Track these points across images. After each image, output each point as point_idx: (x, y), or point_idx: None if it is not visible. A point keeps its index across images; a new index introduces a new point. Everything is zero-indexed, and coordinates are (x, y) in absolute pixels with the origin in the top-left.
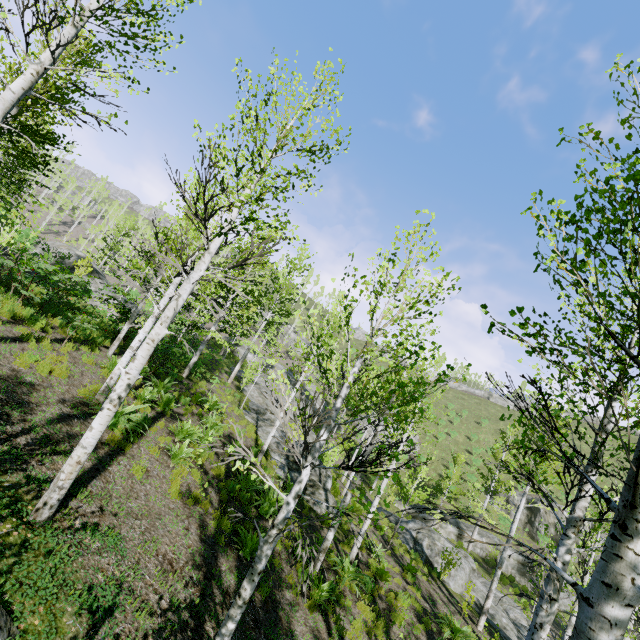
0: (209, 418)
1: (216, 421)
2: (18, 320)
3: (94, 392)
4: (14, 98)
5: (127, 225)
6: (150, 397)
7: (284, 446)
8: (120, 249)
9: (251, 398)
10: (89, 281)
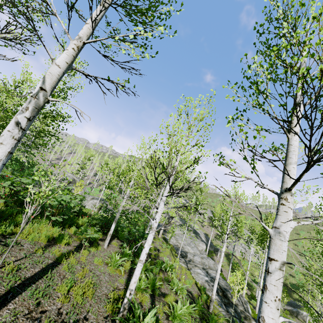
0: (174, 282)
1: (178, 282)
2: (51, 240)
3: (112, 299)
4: (59, 72)
5: (88, 155)
6: (144, 285)
7: (211, 283)
8: (86, 167)
9: (173, 244)
10: (85, 196)
